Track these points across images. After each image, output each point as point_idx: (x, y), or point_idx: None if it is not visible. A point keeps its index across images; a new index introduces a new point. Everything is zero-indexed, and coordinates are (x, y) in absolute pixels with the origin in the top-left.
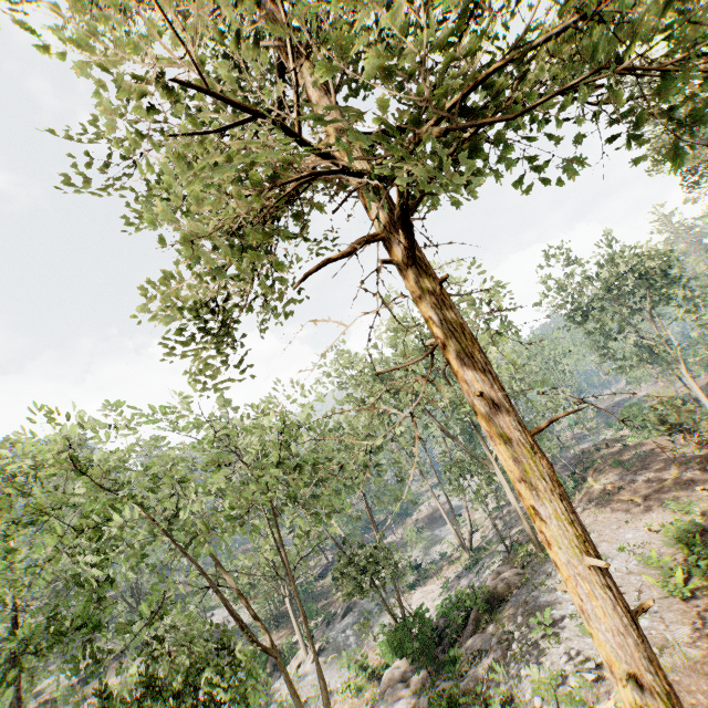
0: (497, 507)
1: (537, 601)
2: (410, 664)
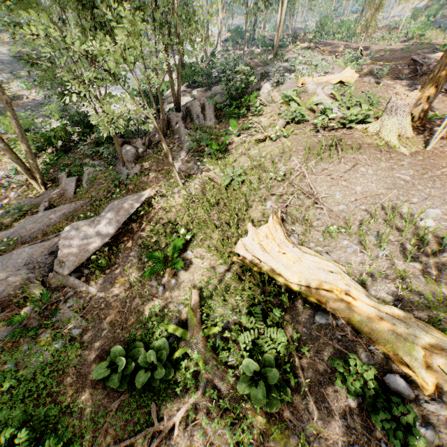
0: (224, 50)
1: (281, 66)
2: (187, 89)
